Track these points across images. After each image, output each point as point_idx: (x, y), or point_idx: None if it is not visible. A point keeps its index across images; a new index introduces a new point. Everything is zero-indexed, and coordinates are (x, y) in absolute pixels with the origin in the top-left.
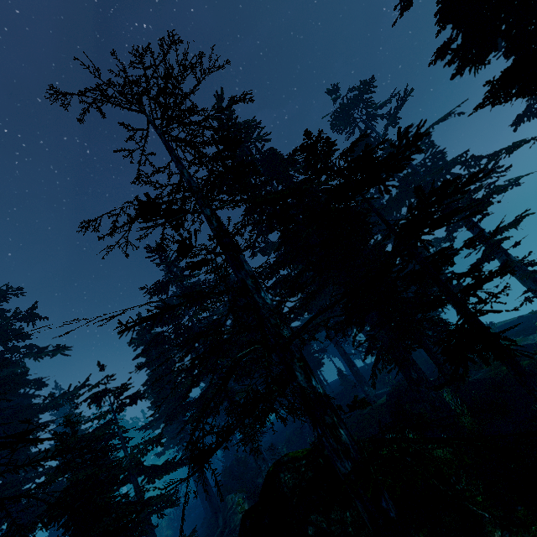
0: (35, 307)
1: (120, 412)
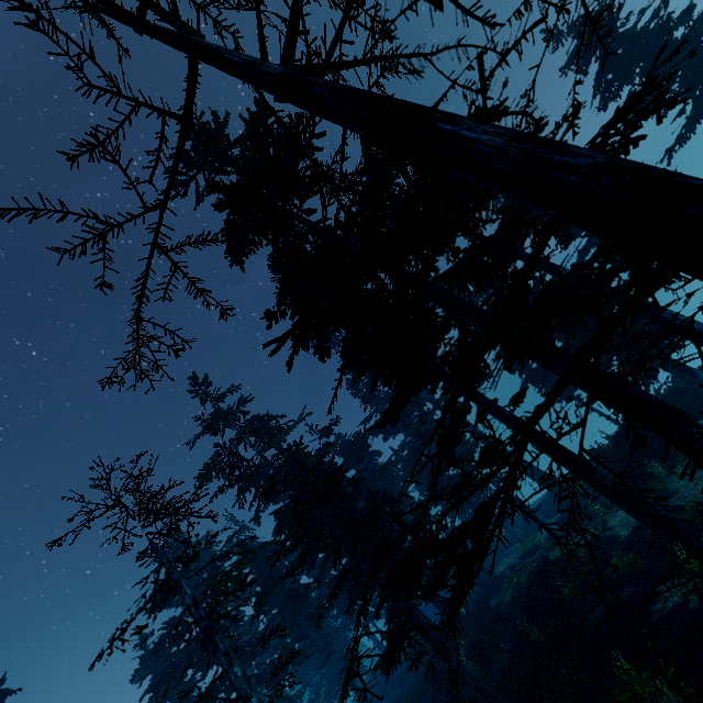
0: (4, 680)
1: None
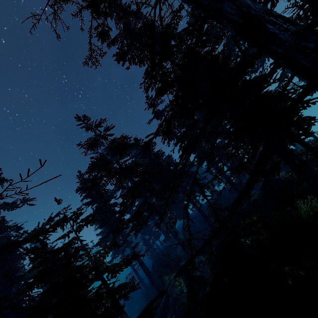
0: (0, 173)
1: (79, 231)
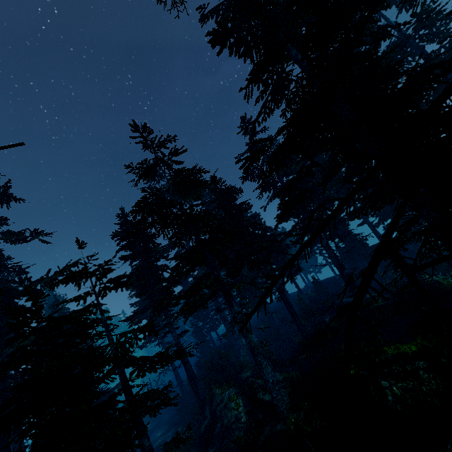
0: (9, 187)
1: (103, 296)
